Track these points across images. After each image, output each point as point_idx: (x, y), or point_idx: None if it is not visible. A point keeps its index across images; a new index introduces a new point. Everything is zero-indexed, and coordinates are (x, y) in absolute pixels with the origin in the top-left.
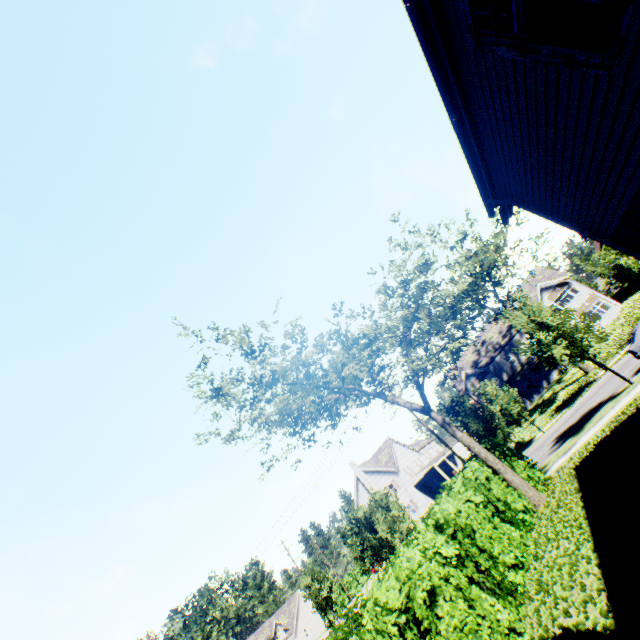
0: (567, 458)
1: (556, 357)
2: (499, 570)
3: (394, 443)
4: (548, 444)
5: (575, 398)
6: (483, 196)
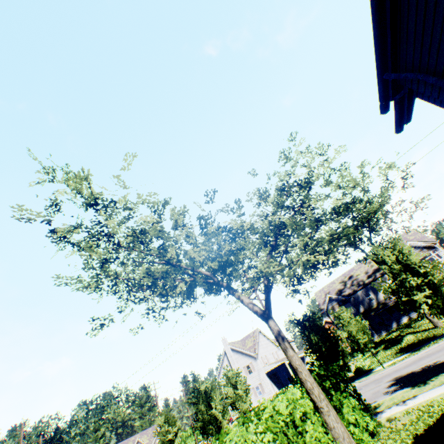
0: (404, 410)
1: (416, 303)
2: None
3: (260, 334)
4: (386, 382)
5: (421, 346)
6: (380, 61)
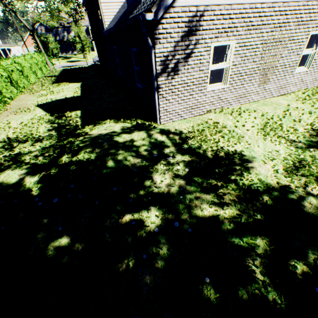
0: None
1: (77, 47)
2: (42, 70)
3: None
4: (60, 67)
5: (76, 62)
6: (83, 6)
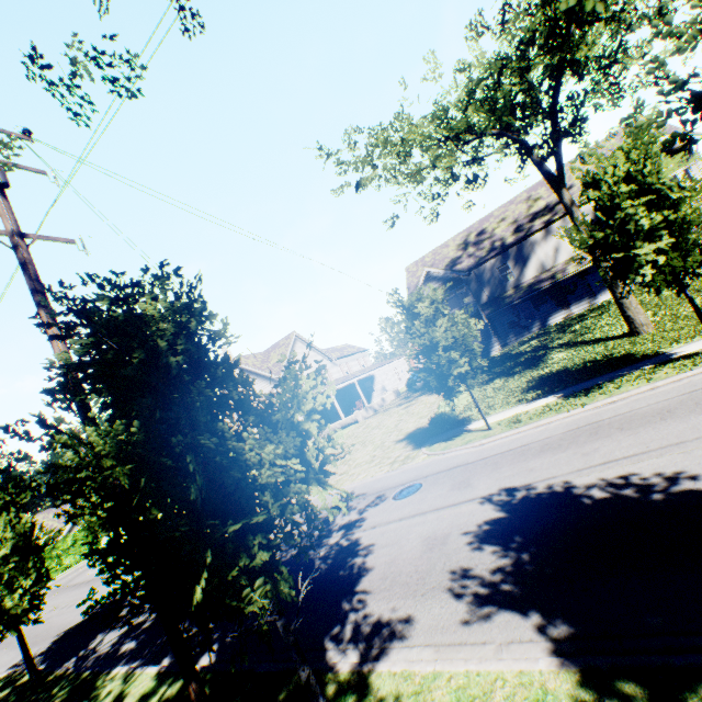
0: None
1: None
2: None
3: (300, 343)
4: (478, 501)
5: (595, 384)
6: None
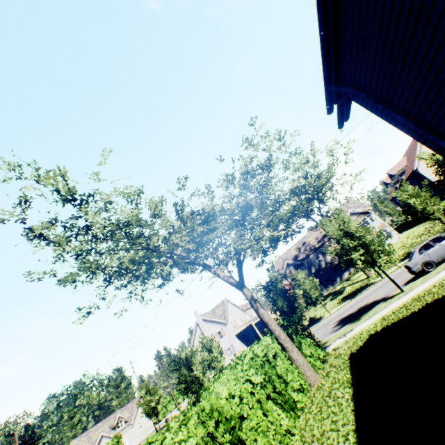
0: (344, 341)
1: (353, 261)
2: None
3: (229, 303)
4: (332, 324)
5: (357, 293)
6: (326, 77)
